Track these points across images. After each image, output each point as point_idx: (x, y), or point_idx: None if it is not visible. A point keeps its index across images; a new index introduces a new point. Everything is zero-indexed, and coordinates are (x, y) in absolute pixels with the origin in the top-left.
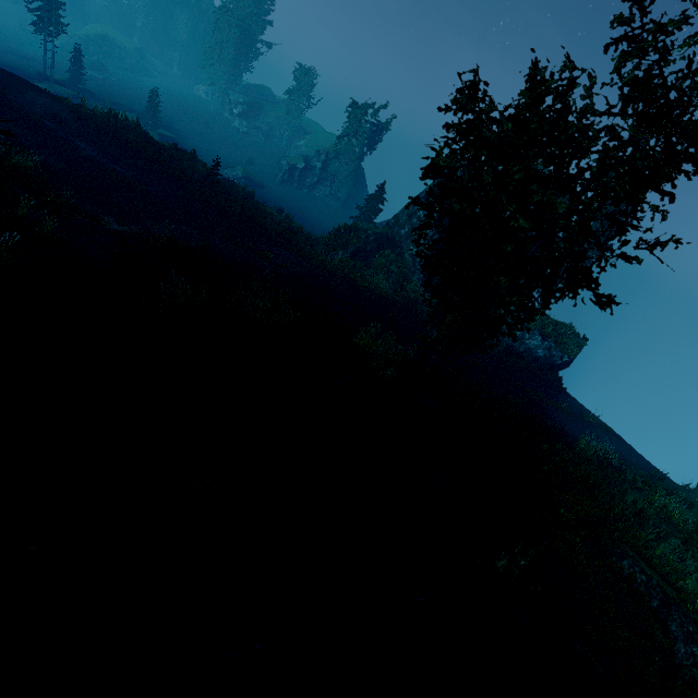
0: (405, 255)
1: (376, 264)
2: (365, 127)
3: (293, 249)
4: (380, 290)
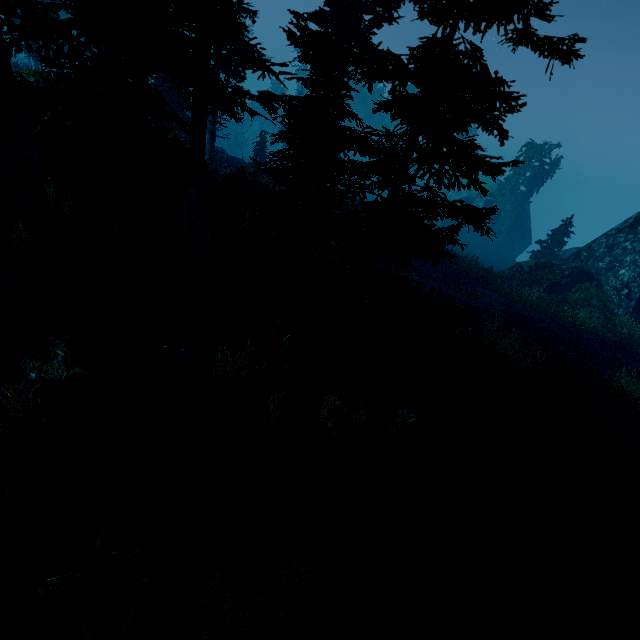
0: (605, 288)
1: (575, 298)
2: (534, 165)
3: (493, 287)
4: (587, 326)
